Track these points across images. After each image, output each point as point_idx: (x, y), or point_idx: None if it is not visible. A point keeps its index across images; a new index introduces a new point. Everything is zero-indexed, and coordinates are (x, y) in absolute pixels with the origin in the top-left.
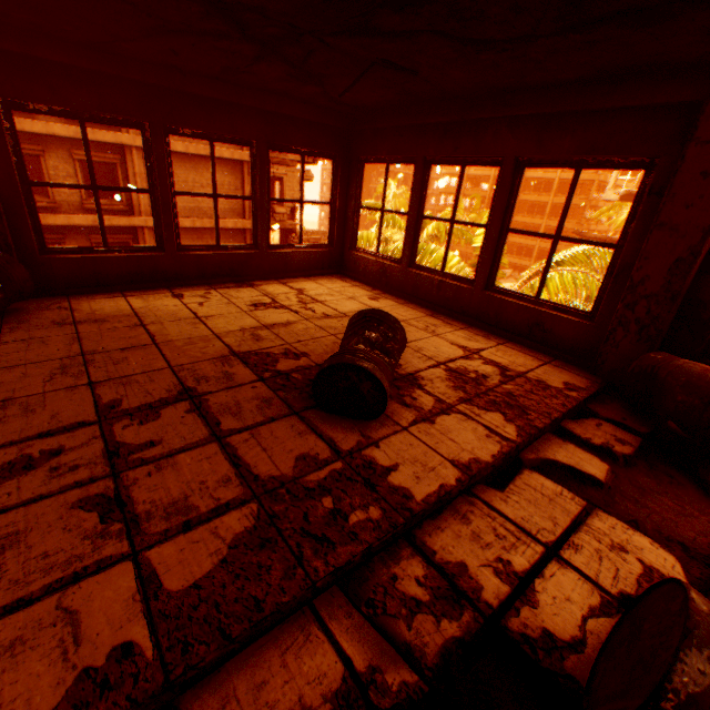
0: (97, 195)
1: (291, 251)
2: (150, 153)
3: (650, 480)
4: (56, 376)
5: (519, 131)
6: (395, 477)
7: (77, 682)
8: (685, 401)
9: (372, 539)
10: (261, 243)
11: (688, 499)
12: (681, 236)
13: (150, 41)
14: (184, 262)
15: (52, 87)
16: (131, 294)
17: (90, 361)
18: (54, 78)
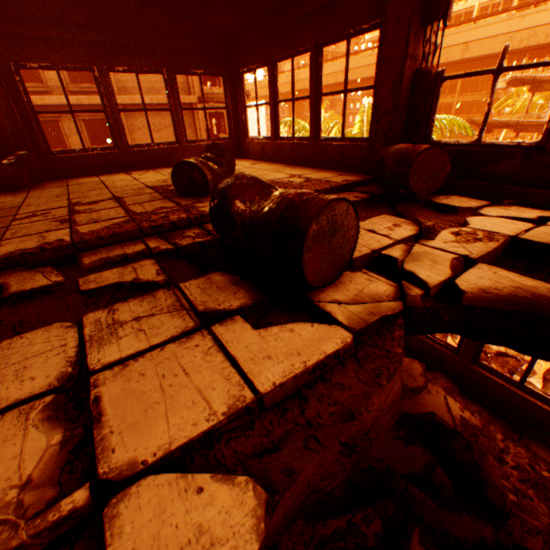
0: (74, 117)
1: (202, 144)
2: (100, 86)
3: (363, 211)
4: (53, 199)
5: (314, 23)
6: (203, 209)
7: (42, 244)
8: (389, 165)
9: (176, 221)
10: (181, 140)
11: (377, 213)
12: (394, 66)
13: (79, 10)
14: (133, 156)
15: (38, 52)
16: (102, 176)
17: (71, 194)
18: (38, 46)
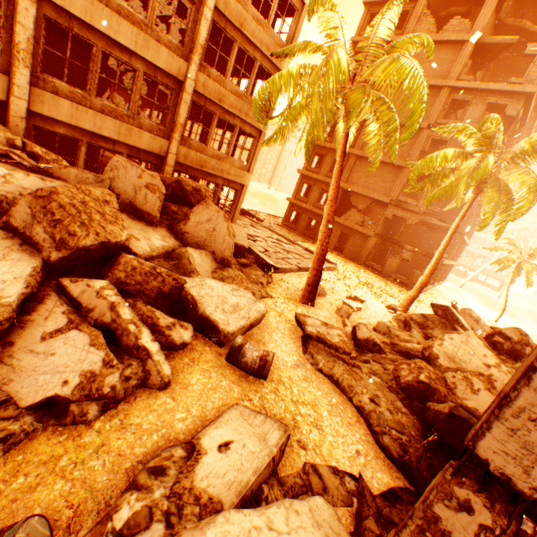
0: None
1: None
2: None
3: None
4: None
5: None
6: None
7: None
8: None
9: None
10: None
11: None
12: None
13: None
14: None
15: None
16: None
17: None
18: None
